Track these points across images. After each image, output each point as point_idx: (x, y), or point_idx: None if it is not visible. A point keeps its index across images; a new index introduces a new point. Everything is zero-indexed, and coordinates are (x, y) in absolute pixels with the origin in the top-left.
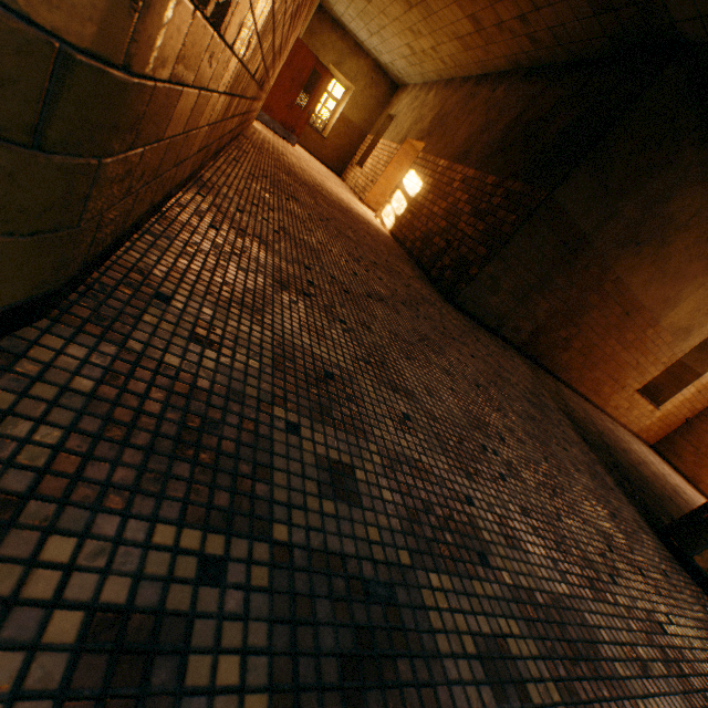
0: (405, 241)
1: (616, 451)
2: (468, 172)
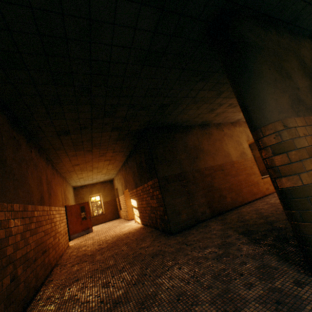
0: (147, 223)
1: (277, 220)
2: (140, 187)
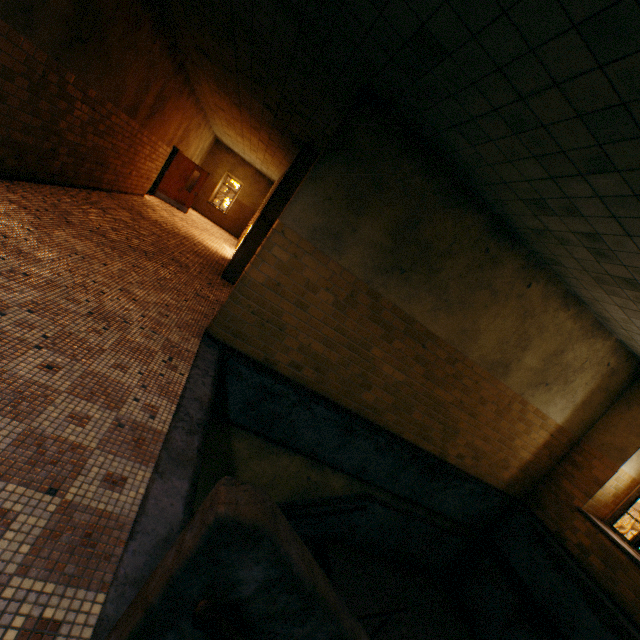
0: None
1: None
2: None
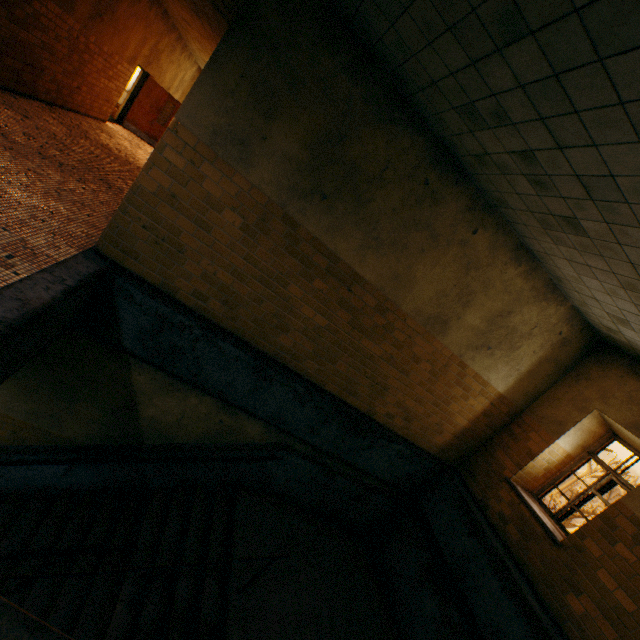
0: None
1: None
2: None
